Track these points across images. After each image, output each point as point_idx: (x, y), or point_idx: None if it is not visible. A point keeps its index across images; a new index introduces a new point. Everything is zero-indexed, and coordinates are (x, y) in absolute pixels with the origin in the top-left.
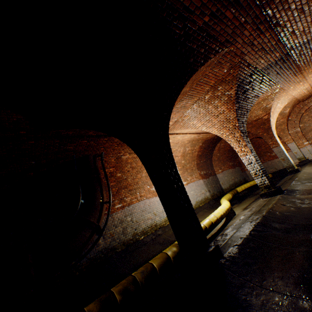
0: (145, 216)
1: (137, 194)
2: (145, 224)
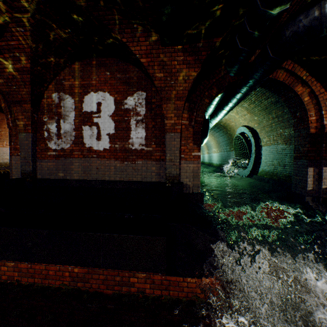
0: (5, 156)
1: (4, 143)
2: (3, 161)
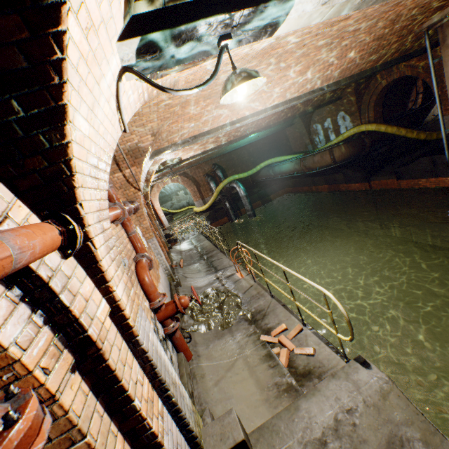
0: None
1: None
2: None
